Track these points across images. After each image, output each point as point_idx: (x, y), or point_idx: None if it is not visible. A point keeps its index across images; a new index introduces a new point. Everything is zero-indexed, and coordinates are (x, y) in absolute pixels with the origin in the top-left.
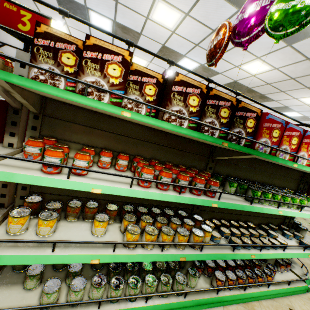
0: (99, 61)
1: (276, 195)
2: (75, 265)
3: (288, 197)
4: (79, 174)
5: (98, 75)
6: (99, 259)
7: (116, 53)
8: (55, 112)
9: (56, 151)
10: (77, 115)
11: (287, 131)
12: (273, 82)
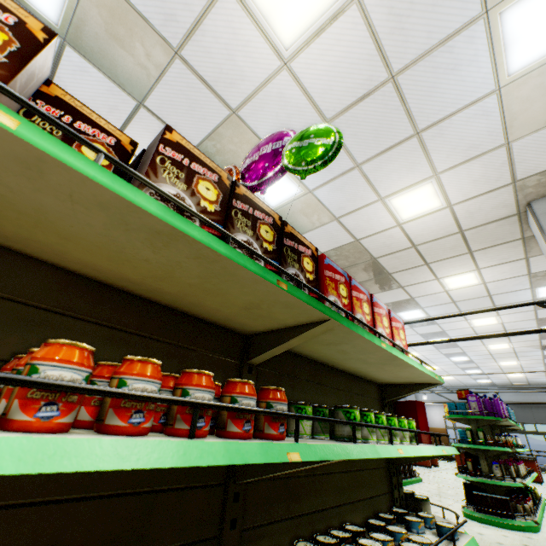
0: None
1: (379, 415)
2: None
3: (394, 416)
4: None
5: None
6: None
7: None
8: None
9: None
10: None
11: (354, 291)
12: None
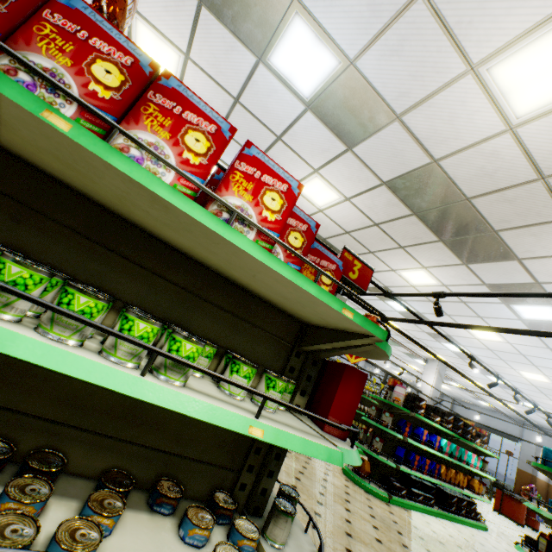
0: None
1: (5, 260)
2: None
3: (78, 290)
4: None
5: None
6: None
7: None
8: None
9: None
10: None
11: (64, 18)
12: (352, 228)
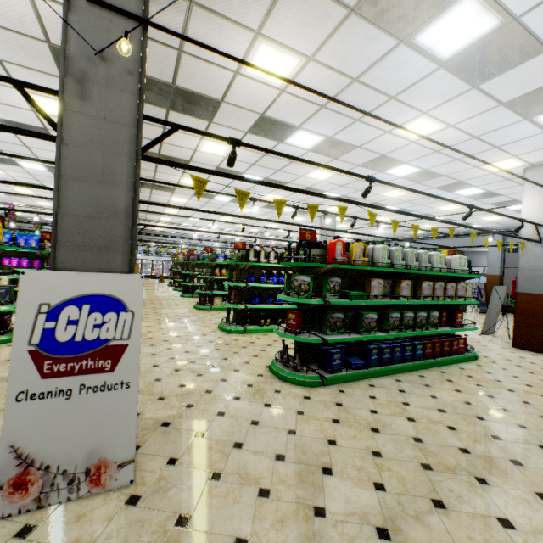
0: None
1: None
2: None
3: None
4: None
5: None
6: None
7: None
8: None
9: None
10: None
11: None
12: None
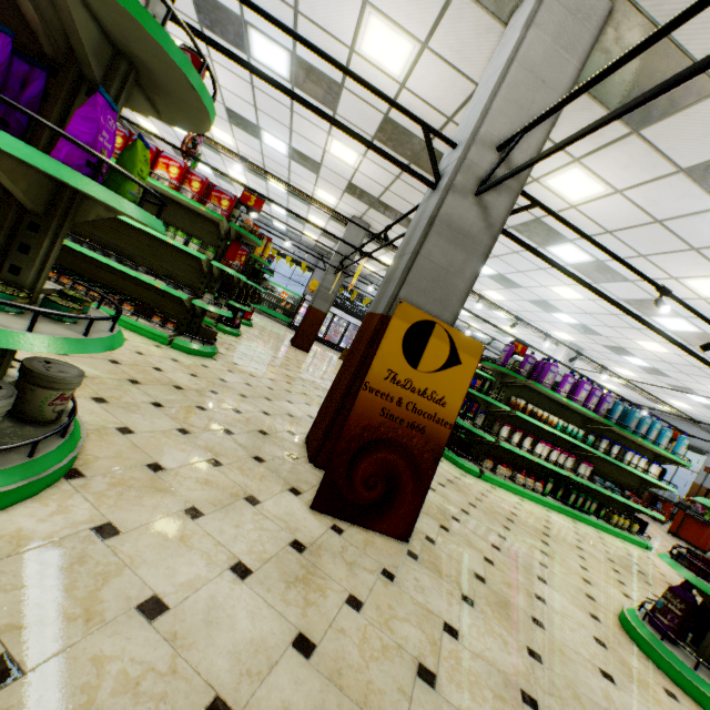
0: None
1: None
2: None
3: None
4: None
5: None
6: None
7: None
8: None
9: None
10: None
11: None
12: (387, 184)
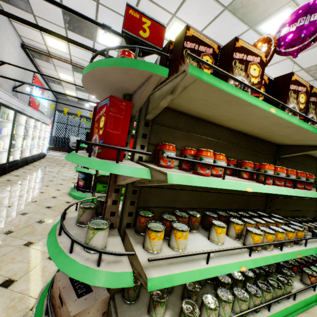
0: (244, 62)
1: None
2: (190, 283)
3: None
4: (220, 175)
5: (242, 75)
6: (245, 266)
7: (255, 54)
8: (161, 119)
9: (211, 152)
10: (178, 121)
11: None
12: None
